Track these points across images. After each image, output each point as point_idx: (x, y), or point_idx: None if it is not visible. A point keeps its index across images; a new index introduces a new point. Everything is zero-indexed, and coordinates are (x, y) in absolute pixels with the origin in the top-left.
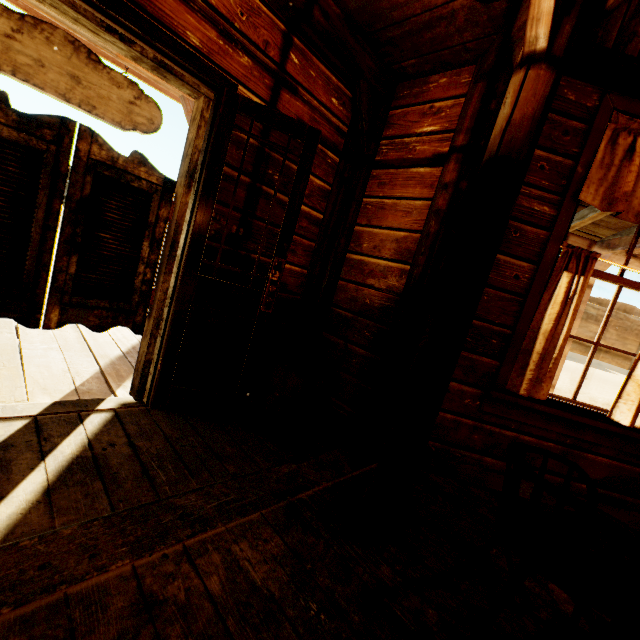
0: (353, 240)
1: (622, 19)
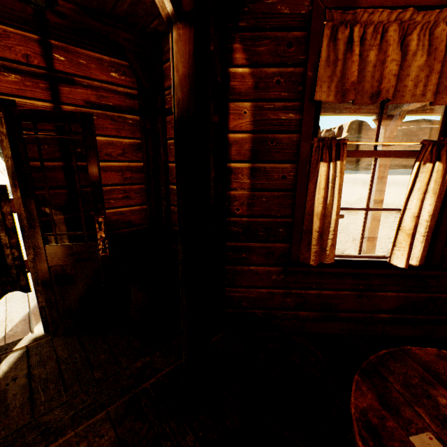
0: (170, 174)
1: None
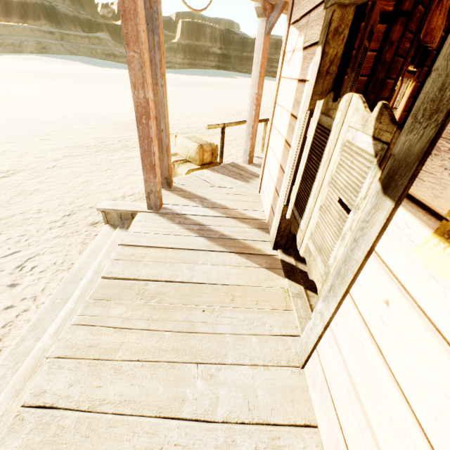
0: None
1: None
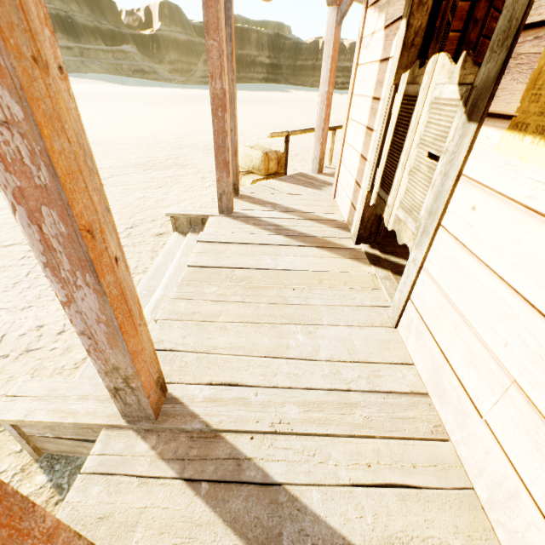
0: None
1: None
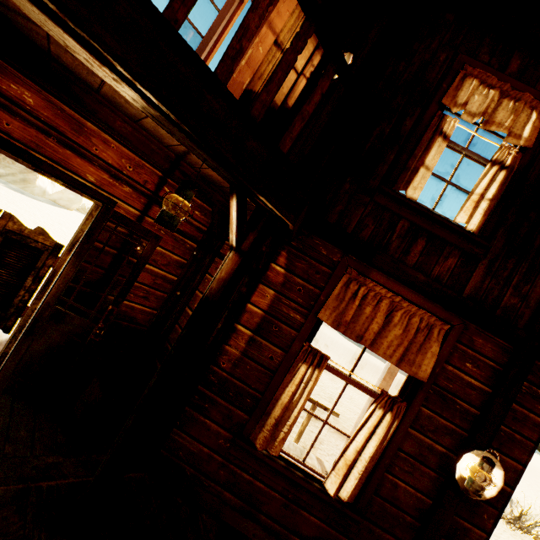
0: (192, 299)
1: (360, 215)
